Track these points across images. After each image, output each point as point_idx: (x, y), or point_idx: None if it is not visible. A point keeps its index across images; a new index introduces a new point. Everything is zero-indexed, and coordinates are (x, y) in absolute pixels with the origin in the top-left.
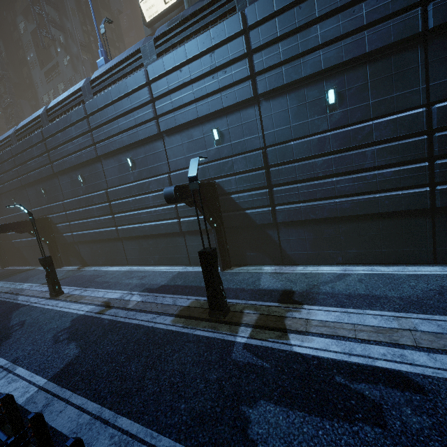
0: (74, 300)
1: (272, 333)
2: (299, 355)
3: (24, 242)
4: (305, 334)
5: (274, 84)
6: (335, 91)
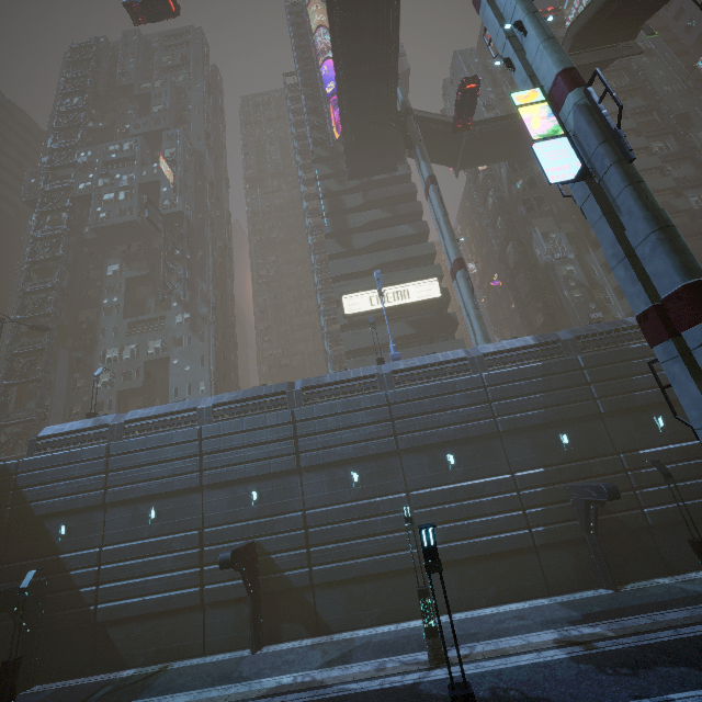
0: (497, 655)
1: None
2: None
3: (142, 605)
4: None
5: (615, 407)
6: (663, 418)
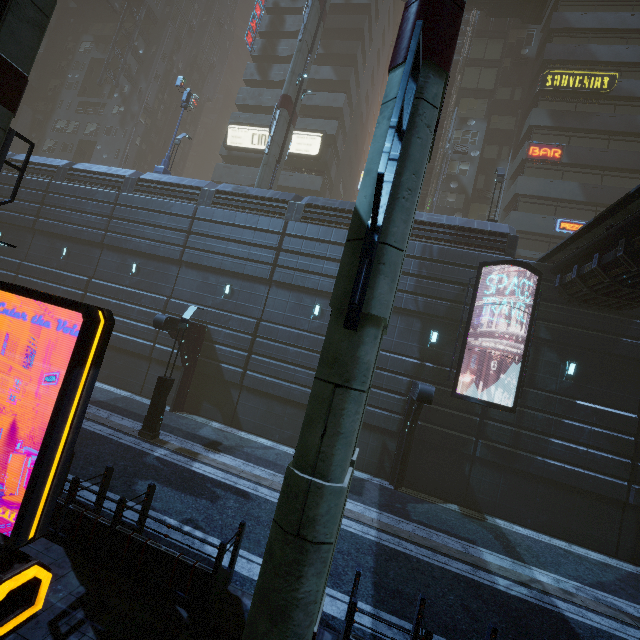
0: None
1: (184, 458)
2: (193, 471)
3: None
4: (207, 465)
5: (286, 280)
6: (320, 307)
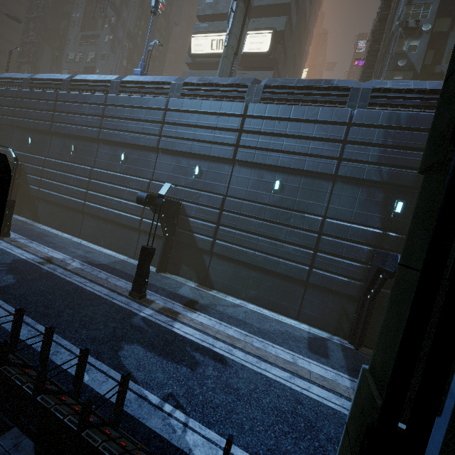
0: (19, 246)
1: (166, 318)
2: (173, 332)
3: None
4: (186, 325)
5: (247, 159)
6: (280, 182)
